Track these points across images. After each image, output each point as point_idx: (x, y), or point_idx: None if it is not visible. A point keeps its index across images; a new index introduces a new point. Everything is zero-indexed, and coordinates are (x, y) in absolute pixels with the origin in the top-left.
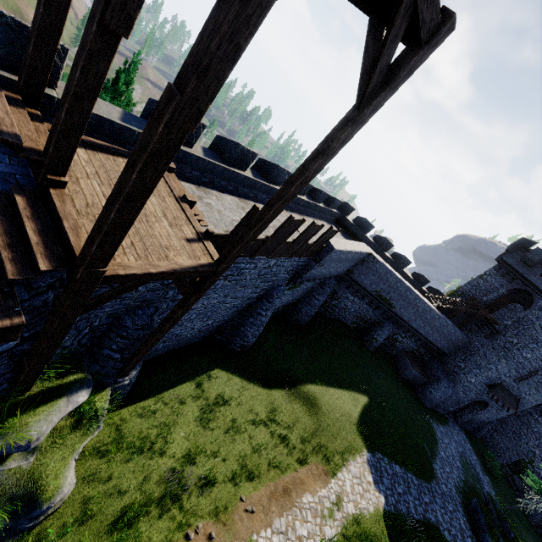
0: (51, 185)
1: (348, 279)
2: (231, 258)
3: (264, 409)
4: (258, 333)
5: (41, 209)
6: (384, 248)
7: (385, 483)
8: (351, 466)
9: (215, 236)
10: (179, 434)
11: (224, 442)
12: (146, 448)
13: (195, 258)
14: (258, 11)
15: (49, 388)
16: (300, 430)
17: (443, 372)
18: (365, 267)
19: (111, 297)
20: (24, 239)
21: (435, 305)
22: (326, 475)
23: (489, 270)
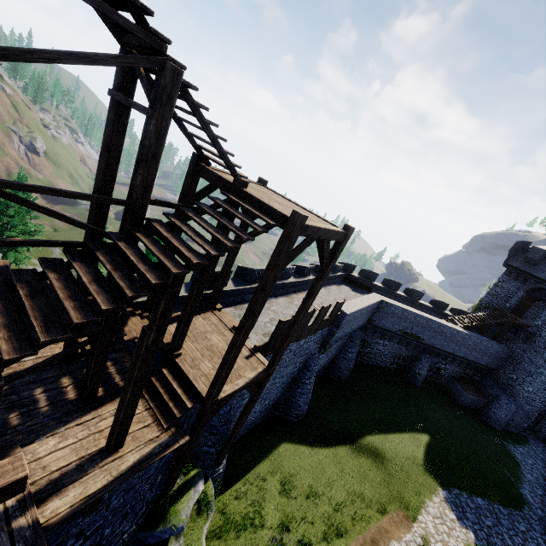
0: (175, 357)
1: (371, 327)
2: (276, 362)
3: (334, 470)
4: (308, 400)
5: (174, 372)
6: (395, 288)
7: (470, 518)
8: (430, 506)
9: (260, 347)
10: (270, 507)
11: (308, 507)
12: (248, 524)
13: (254, 369)
14: (270, 290)
15: (183, 483)
16: (371, 482)
17: (498, 388)
18: (382, 312)
19: (217, 411)
20: (173, 392)
21: (461, 326)
22: (407, 520)
23: (501, 277)
